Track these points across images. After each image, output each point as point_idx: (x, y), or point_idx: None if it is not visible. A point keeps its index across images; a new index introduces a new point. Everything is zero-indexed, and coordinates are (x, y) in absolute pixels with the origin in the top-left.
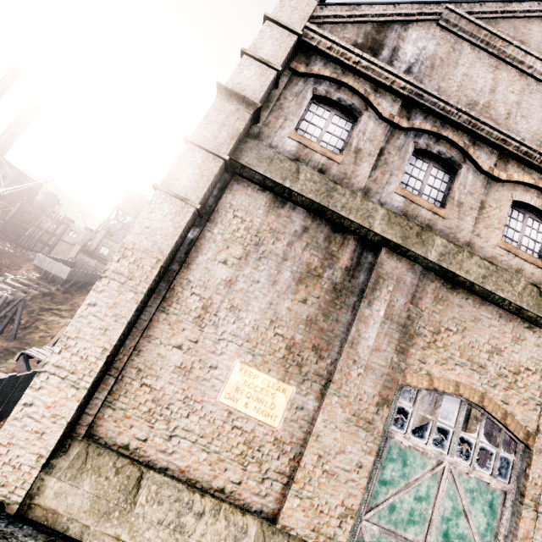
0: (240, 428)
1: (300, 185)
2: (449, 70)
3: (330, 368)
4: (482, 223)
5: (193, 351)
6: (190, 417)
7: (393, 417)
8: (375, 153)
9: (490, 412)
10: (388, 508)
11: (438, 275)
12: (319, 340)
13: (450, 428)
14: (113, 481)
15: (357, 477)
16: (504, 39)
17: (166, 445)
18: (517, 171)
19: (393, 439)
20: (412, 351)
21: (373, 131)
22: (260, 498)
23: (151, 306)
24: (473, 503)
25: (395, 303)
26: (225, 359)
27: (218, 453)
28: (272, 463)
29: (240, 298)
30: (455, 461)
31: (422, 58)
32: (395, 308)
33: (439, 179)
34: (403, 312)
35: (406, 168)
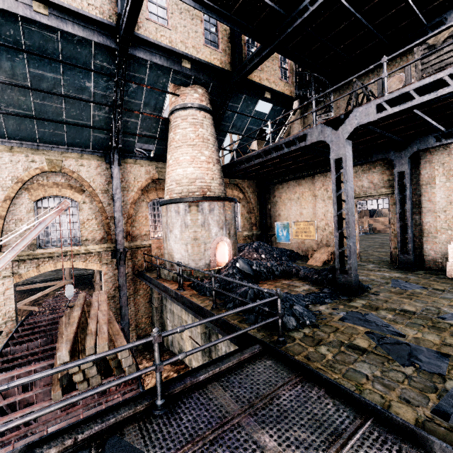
0: None
1: None
2: None
3: None
4: None
5: None
6: None
7: None
8: None
9: None
10: None
11: None
12: None
13: None
14: None
15: None
16: None
17: None
18: None
19: None
20: None
21: None
22: None
23: None
24: None
25: None
26: None
27: None
28: None
29: None
30: None
31: None
32: None
33: None
34: None
35: None
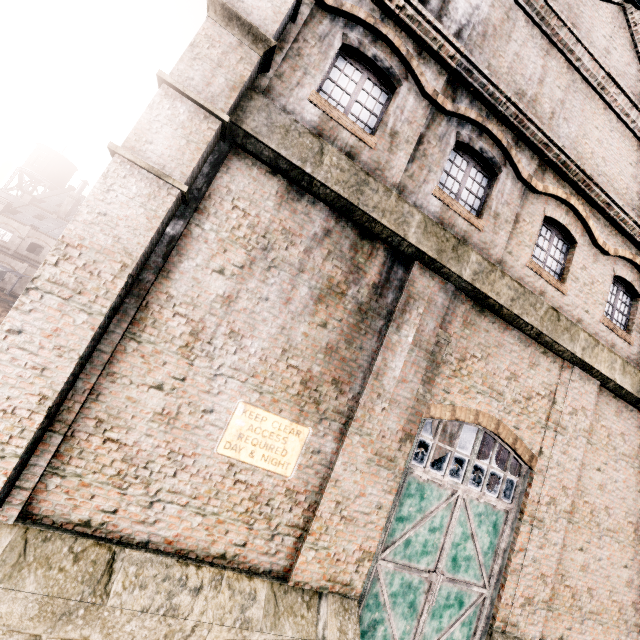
0: (245, 481)
1: (324, 172)
2: (501, 44)
3: (352, 404)
4: (515, 239)
5: (179, 392)
6: (179, 476)
7: (414, 452)
8: (414, 140)
9: (504, 439)
10: (403, 544)
11: (469, 296)
12: (340, 372)
13: (466, 458)
14: (72, 571)
15: (376, 518)
16: (559, 17)
17: (145, 513)
18: (553, 183)
19: (412, 474)
20: (437, 381)
21: (413, 110)
22: (269, 557)
23: (113, 331)
24: (480, 526)
25: (424, 328)
26: (224, 400)
27: (216, 514)
28: (283, 517)
29: (244, 321)
30: (468, 489)
31: (474, 20)
32: (424, 333)
33: (477, 183)
34: (432, 337)
35: (445, 165)
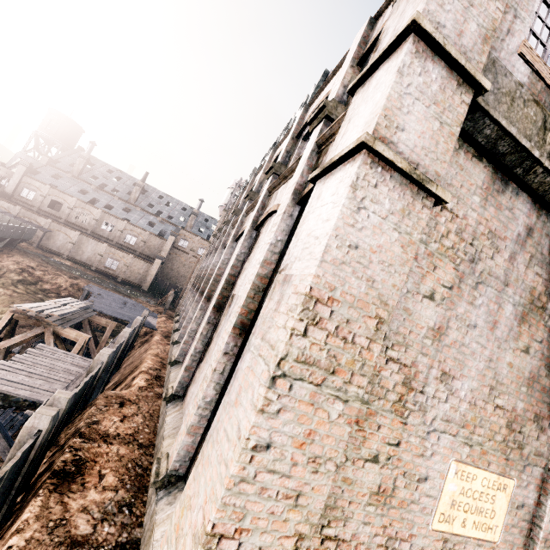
0: None
1: (546, 154)
2: None
3: None
4: None
5: (394, 461)
6: None
7: None
8: None
9: None
10: None
11: None
12: (541, 406)
13: None
14: None
15: None
16: None
17: None
18: None
19: None
20: None
21: None
22: None
23: None
24: None
25: None
26: (437, 462)
27: None
28: None
29: (453, 357)
30: None
31: None
32: None
33: None
34: None
35: None
